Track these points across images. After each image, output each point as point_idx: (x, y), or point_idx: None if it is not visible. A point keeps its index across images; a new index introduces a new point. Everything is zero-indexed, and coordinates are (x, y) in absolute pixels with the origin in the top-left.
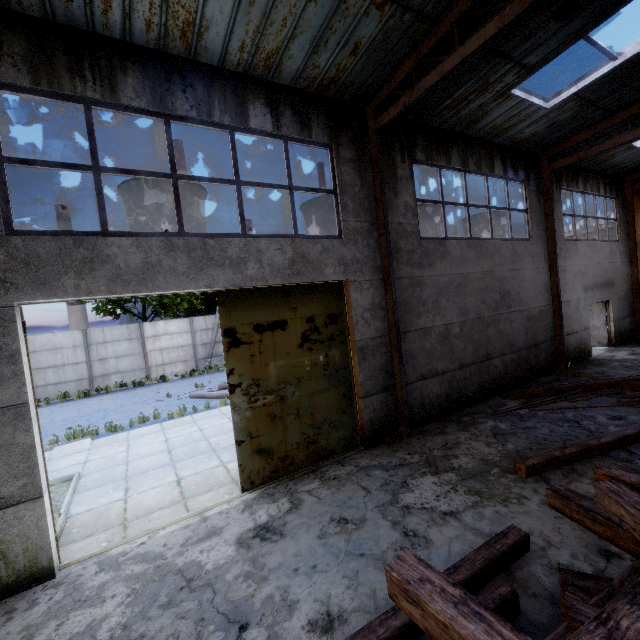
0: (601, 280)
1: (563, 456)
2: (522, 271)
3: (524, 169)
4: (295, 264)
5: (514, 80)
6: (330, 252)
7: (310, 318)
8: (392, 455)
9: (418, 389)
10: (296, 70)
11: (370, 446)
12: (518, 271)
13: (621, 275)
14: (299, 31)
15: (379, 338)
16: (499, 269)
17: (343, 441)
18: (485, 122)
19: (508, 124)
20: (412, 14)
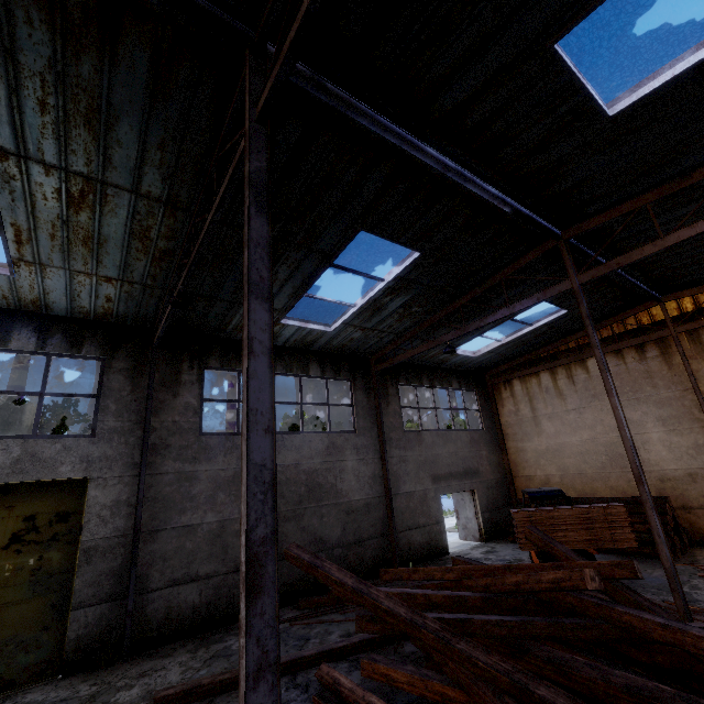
0: (459, 469)
1: (210, 684)
2: (341, 462)
3: (349, 370)
4: (21, 463)
5: (277, 316)
6: (73, 450)
7: (30, 516)
8: (73, 686)
9: (164, 597)
10: (66, 308)
11: (67, 674)
12: (336, 462)
13: (489, 463)
14: (49, 290)
15: (117, 537)
16: (308, 461)
17: (33, 667)
18: (284, 337)
19: (309, 339)
20: (140, 285)
